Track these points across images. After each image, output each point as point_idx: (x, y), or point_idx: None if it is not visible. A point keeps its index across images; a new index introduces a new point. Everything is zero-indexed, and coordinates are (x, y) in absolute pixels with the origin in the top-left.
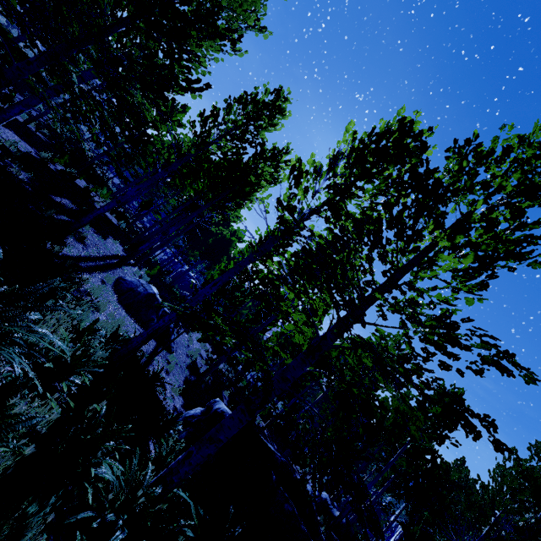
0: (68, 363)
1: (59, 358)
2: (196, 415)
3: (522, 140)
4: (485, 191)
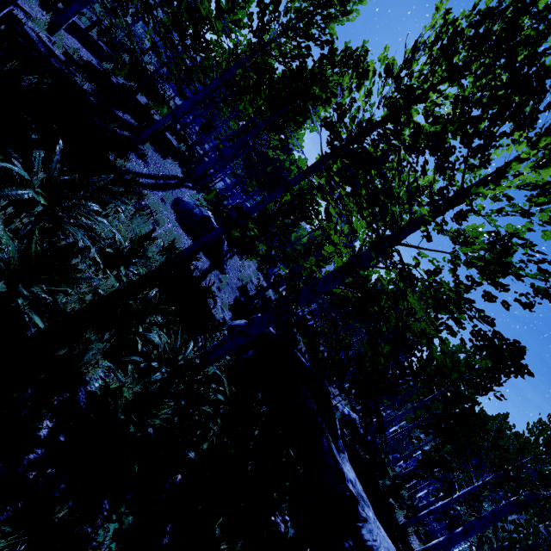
0: (126, 254)
1: (119, 249)
2: (240, 325)
3: None
4: None
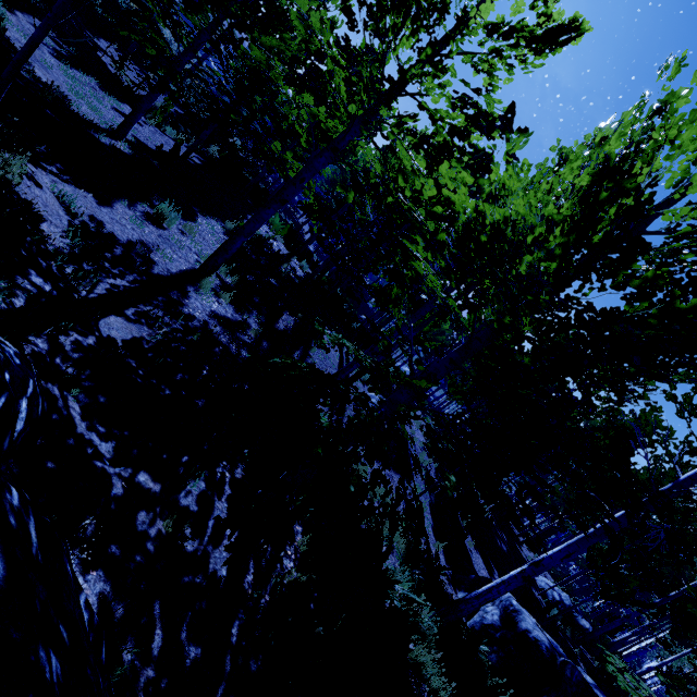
0: None
1: None
2: (496, 626)
3: None
4: None
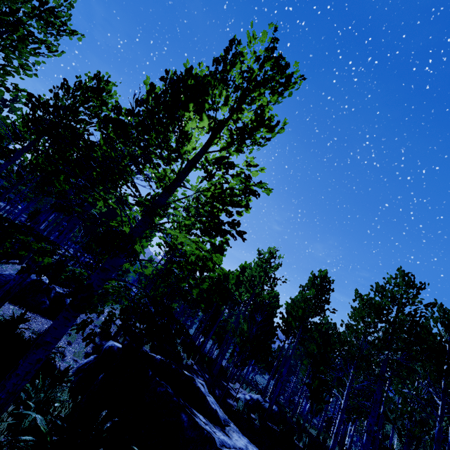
0: None
1: None
2: (88, 361)
3: (234, 41)
4: (224, 83)
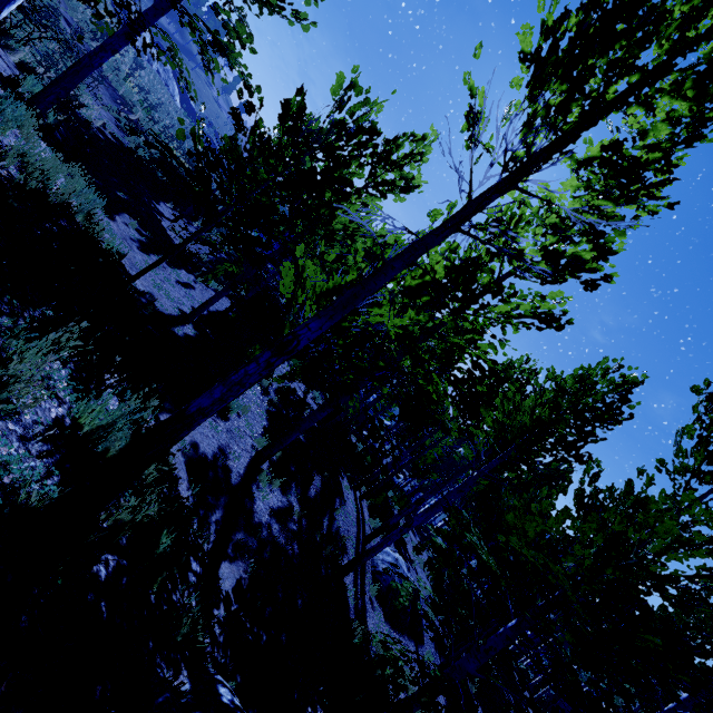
0: None
1: None
2: None
3: None
4: None
